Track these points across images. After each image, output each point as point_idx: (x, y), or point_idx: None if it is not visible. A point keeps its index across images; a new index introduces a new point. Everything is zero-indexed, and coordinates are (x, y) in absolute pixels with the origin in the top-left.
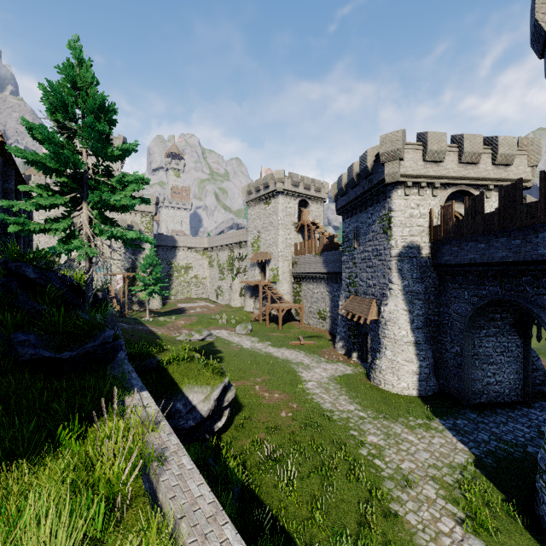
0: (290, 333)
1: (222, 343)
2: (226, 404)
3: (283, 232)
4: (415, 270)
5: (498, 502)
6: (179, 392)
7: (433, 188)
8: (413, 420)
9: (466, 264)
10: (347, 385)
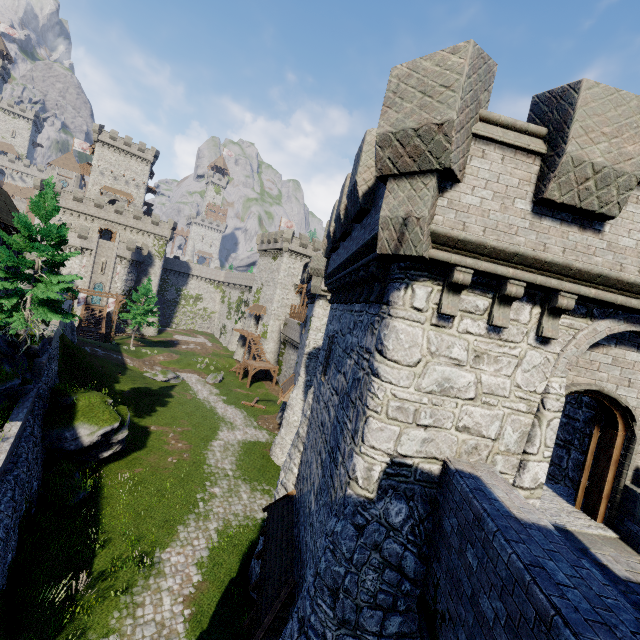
0: (255, 392)
1: (182, 388)
2: (115, 441)
3: (281, 291)
4: None
5: (248, 540)
6: (71, 426)
7: None
8: (263, 485)
9: None
10: (247, 450)
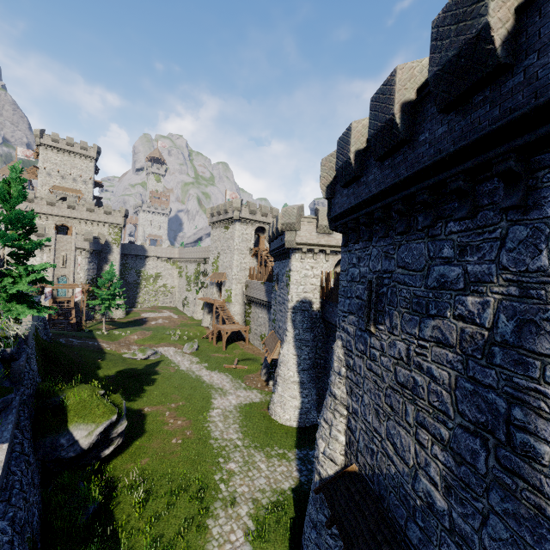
0: (232, 354)
1: (163, 363)
2: (115, 436)
3: (238, 257)
4: (305, 322)
5: (286, 520)
6: (65, 430)
7: (326, 254)
8: (276, 449)
9: (334, 324)
10: (246, 413)
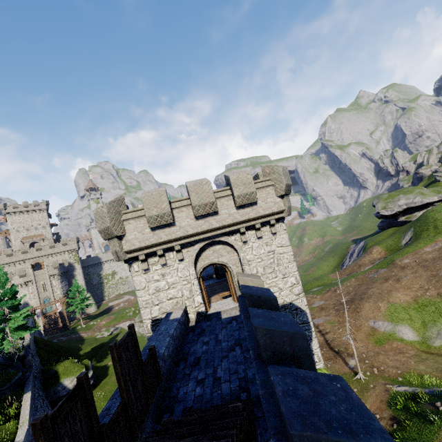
0: None
1: (121, 333)
2: None
3: None
4: None
5: None
6: (59, 383)
7: None
8: None
9: None
10: None
